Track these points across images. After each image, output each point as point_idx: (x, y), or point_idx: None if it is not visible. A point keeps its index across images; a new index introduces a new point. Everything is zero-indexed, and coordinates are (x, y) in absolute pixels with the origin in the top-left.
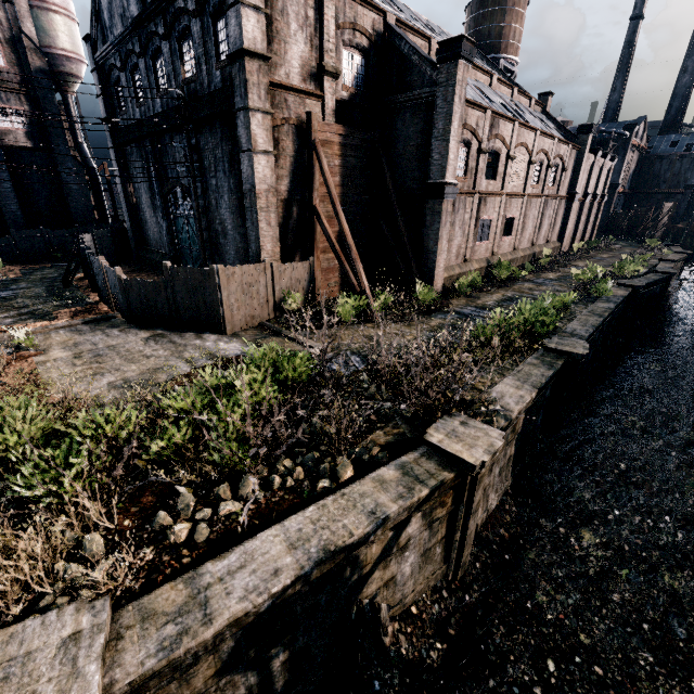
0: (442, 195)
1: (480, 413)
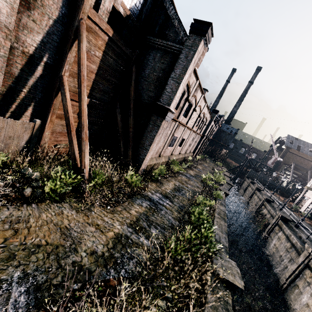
0: (165, 116)
1: None
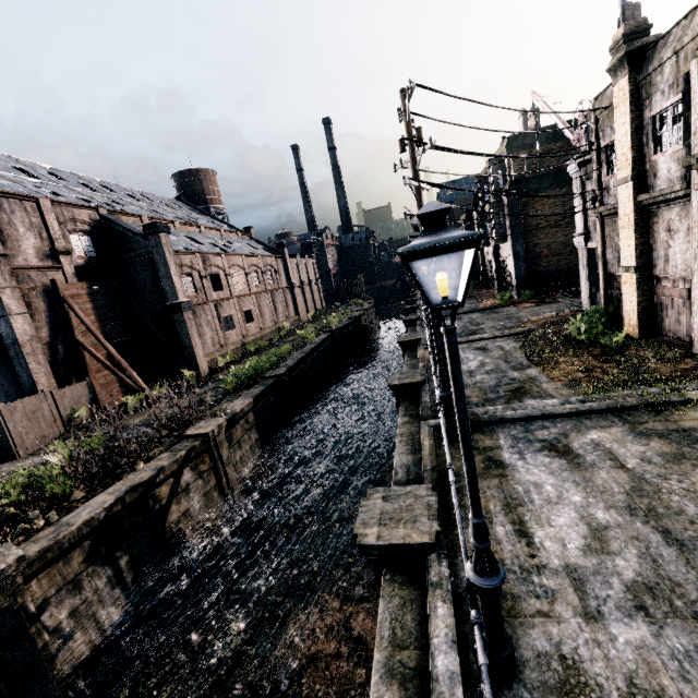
0: (181, 310)
1: (217, 416)
